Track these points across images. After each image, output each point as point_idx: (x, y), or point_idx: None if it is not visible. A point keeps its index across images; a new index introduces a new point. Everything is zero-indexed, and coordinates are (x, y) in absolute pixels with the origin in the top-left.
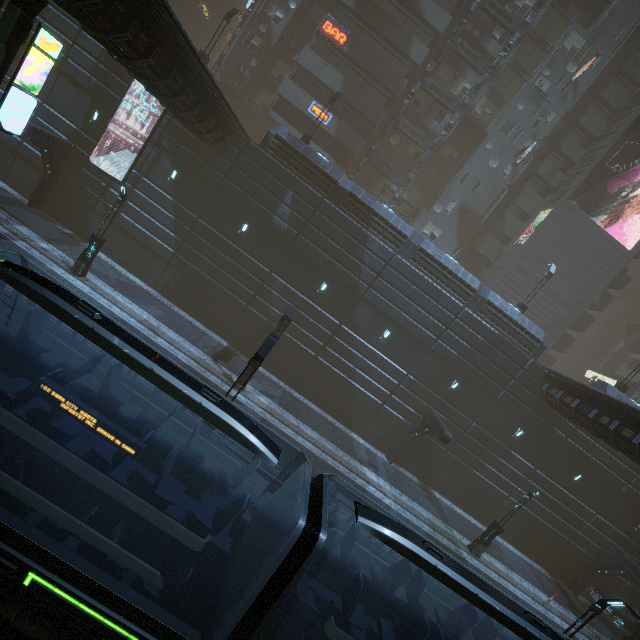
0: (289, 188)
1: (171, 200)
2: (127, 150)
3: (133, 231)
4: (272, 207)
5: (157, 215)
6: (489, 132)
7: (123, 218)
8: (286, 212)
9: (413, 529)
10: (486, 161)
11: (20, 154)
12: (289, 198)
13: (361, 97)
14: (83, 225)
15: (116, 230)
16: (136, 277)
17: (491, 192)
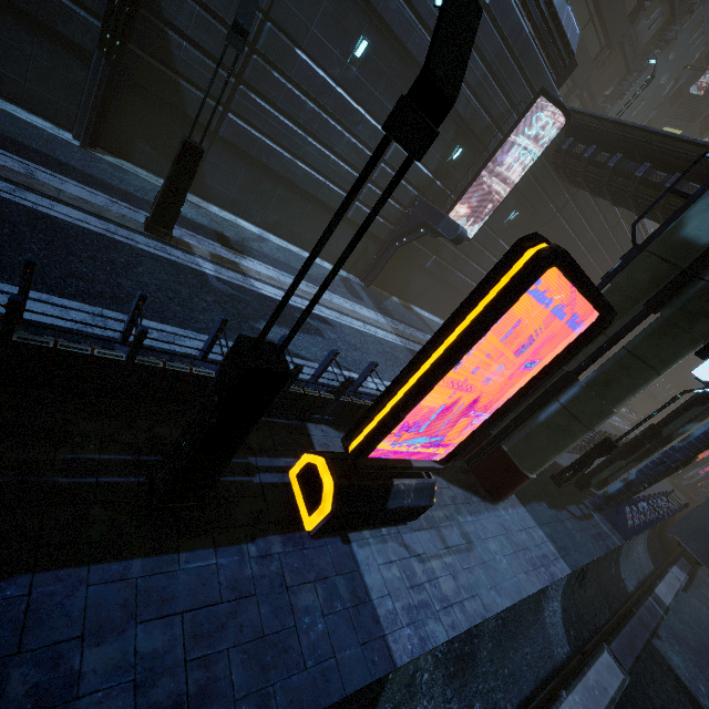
0: (600, 213)
1: (502, 245)
2: (476, 195)
3: (456, 282)
4: (581, 235)
5: (484, 262)
6: (680, 36)
7: (451, 272)
8: (589, 237)
9: (609, 425)
10: (660, 75)
11: (349, 220)
12: (598, 224)
13: (617, 1)
14: (404, 286)
15: (436, 283)
16: (442, 320)
17: (646, 113)
